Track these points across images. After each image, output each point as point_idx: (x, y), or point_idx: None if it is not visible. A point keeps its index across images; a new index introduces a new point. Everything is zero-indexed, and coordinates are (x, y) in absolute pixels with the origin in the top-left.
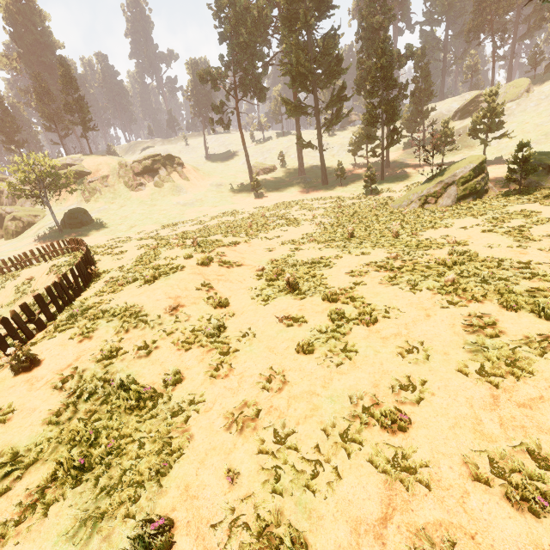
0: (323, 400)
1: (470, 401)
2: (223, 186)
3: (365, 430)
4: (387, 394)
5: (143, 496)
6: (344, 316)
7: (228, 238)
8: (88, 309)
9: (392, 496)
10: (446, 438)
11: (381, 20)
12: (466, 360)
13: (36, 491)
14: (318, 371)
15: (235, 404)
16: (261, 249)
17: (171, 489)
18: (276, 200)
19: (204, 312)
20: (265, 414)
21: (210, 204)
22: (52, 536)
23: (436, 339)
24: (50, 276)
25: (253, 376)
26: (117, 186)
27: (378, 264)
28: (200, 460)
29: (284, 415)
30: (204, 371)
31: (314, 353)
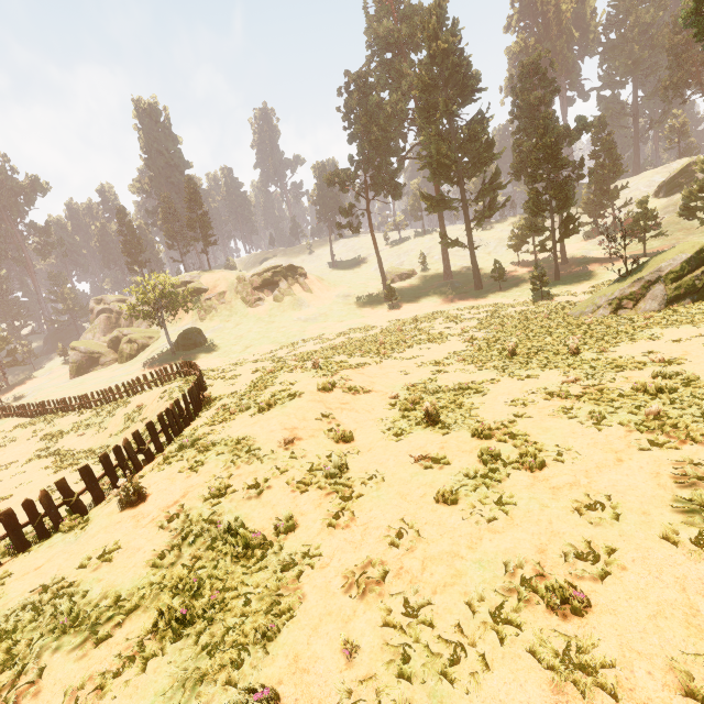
0: (469, 565)
1: (681, 582)
2: (352, 297)
3: (525, 610)
4: (557, 563)
5: (246, 661)
6: (499, 457)
7: (355, 359)
8: (198, 440)
9: (561, 702)
10: (643, 631)
11: (540, 95)
12: (676, 524)
13: (136, 640)
14: (463, 527)
15: (357, 561)
16: (395, 372)
17: (278, 657)
18: (415, 311)
19: (323, 447)
20: (393, 577)
21: (336, 319)
22: (149, 695)
23: (631, 493)
24: (160, 403)
25: (380, 529)
26: (234, 302)
27: (549, 390)
28: (313, 626)
29: (418, 580)
30: (321, 519)
31: (458, 503)
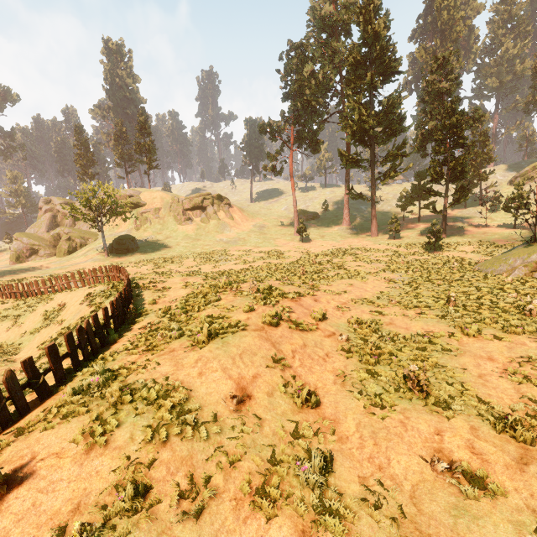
0: None
1: None
2: (266, 228)
3: None
4: None
5: None
6: None
7: (287, 286)
8: (111, 378)
9: None
10: None
11: (447, 85)
12: None
13: None
14: None
15: None
16: (331, 307)
17: None
18: (322, 247)
19: (282, 414)
20: None
21: (253, 245)
22: None
23: None
24: (82, 306)
25: None
26: (166, 218)
27: None
28: None
29: None
30: None
31: None
